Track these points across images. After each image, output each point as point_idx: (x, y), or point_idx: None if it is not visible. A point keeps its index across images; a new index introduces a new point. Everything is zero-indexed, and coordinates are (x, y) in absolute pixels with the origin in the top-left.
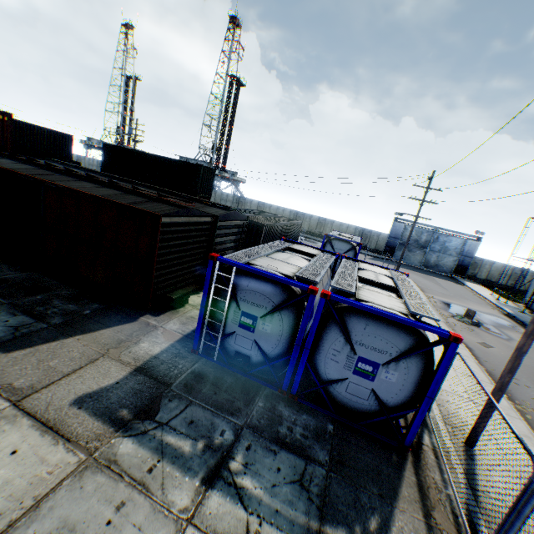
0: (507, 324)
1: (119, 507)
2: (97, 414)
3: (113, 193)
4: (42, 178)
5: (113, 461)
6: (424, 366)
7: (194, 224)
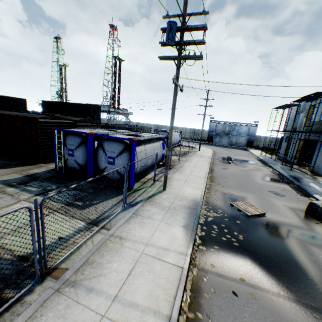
0: (253, 163)
1: (1, 198)
2: (4, 184)
3: (22, 114)
4: None
5: (4, 191)
6: (130, 155)
7: (62, 123)
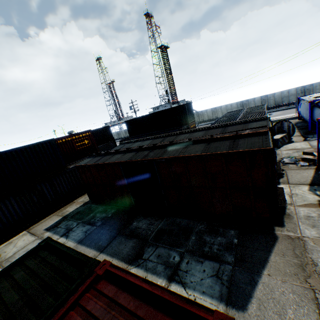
0: None
1: None
2: None
3: (203, 147)
4: (151, 158)
5: None
6: None
7: None
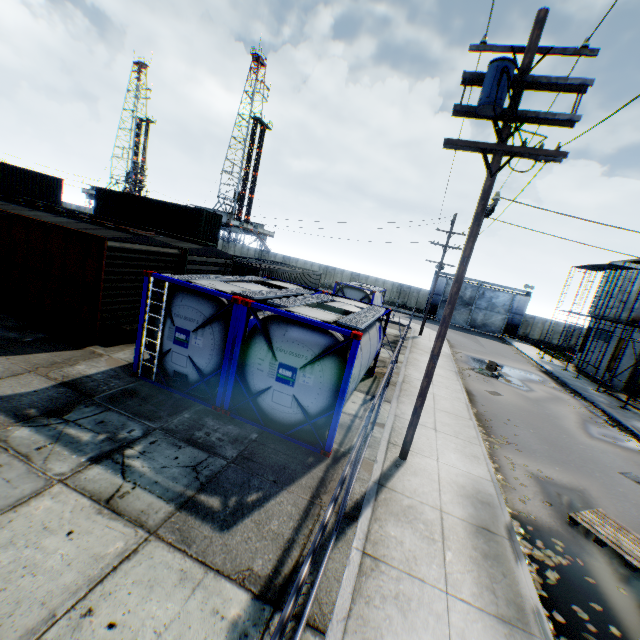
0: (538, 379)
1: None
2: (3, 410)
3: (66, 221)
4: None
5: (4, 441)
6: (338, 368)
7: (156, 255)
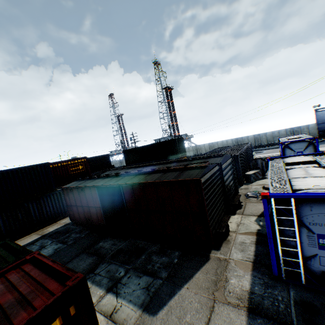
0: None
1: None
2: None
3: (158, 176)
4: (119, 183)
5: None
6: None
7: (212, 175)
